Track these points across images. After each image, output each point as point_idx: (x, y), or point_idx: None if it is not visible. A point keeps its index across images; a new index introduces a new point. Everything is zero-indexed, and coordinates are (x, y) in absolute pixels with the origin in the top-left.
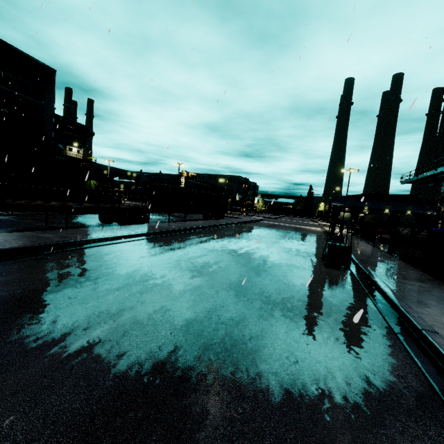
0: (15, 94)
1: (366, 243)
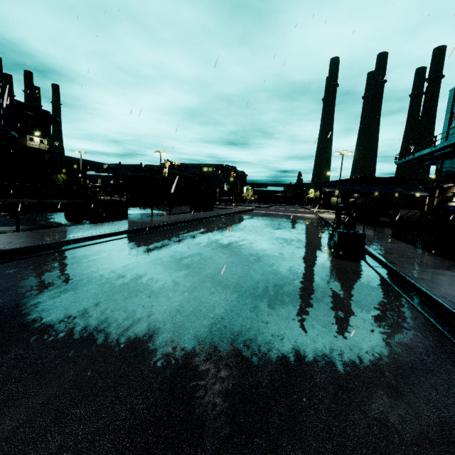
0: None
1: (366, 228)
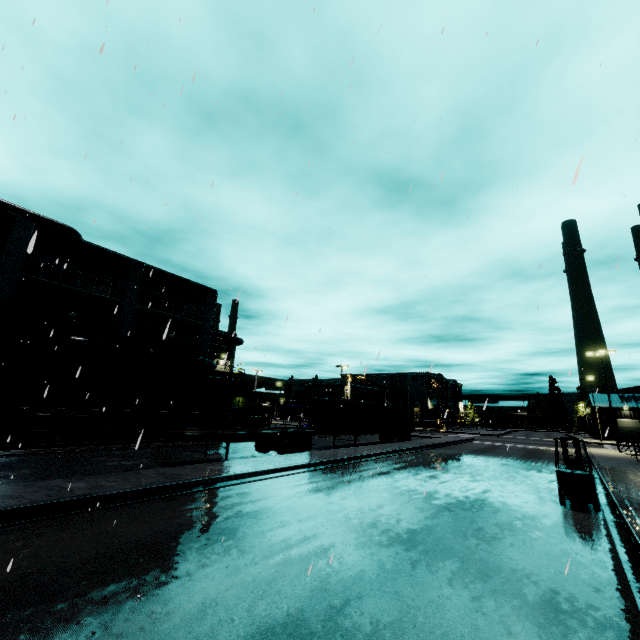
0: (181, 319)
1: None
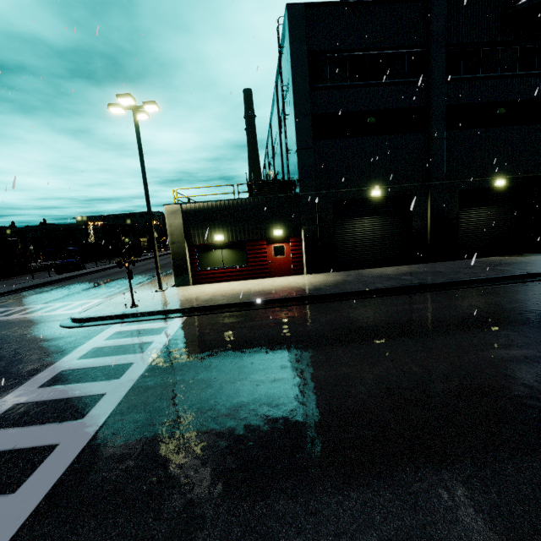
0: None
1: None
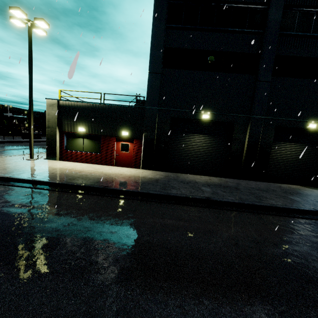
0: None
1: None
